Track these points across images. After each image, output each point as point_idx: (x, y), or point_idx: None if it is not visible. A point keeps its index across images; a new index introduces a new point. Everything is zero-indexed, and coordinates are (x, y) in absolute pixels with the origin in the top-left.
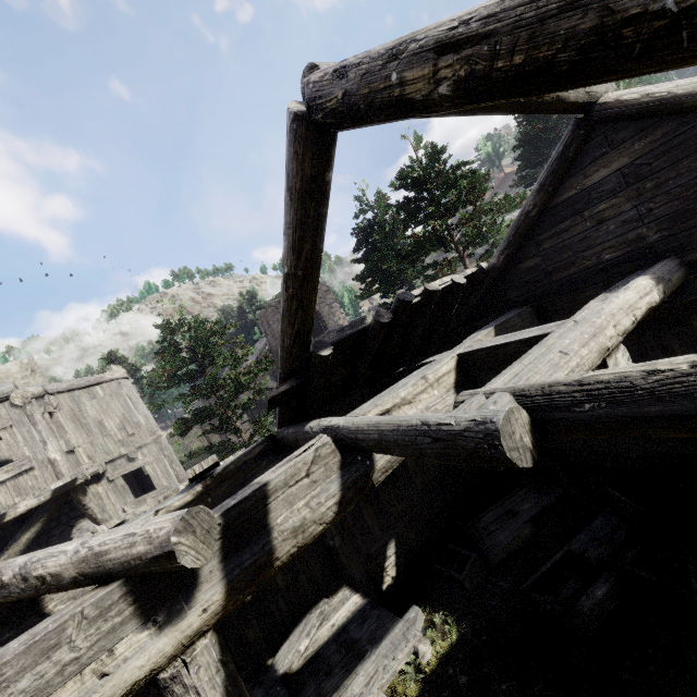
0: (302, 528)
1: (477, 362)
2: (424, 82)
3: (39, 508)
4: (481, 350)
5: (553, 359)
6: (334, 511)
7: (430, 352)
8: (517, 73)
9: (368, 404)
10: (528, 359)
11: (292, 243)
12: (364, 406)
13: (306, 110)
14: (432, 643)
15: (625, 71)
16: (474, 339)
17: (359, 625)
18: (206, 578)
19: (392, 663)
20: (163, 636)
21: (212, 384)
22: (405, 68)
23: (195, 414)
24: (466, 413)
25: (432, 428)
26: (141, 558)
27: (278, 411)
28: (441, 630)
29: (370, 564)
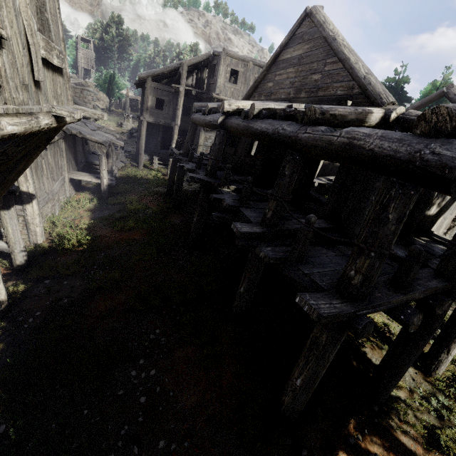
0: None
1: None
2: None
3: None
4: None
5: None
6: None
7: None
8: None
9: None
10: None
11: (417, 106)
12: None
13: (445, 92)
14: None
15: None
16: None
17: None
18: None
19: None
20: None
21: None
22: None
23: None
24: None
25: None
26: None
27: None
28: None
29: None
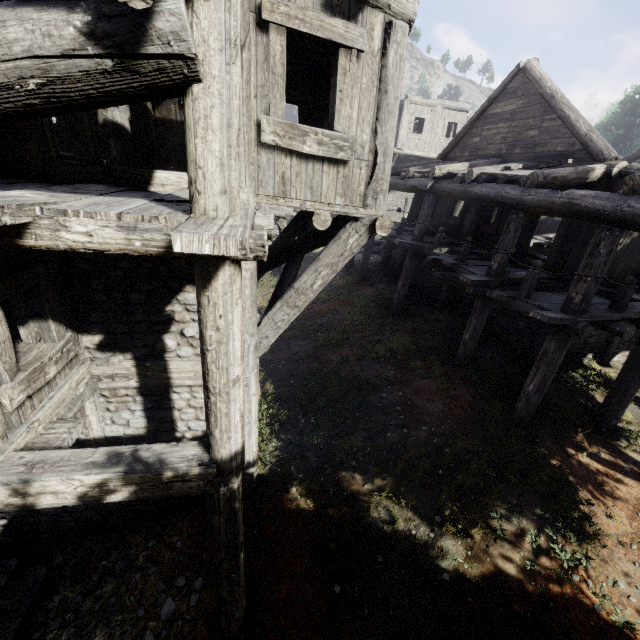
0: None
1: None
2: None
3: None
4: None
5: None
6: None
7: None
8: None
9: None
10: None
11: None
12: None
13: None
14: None
15: None
16: None
17: None
18: None
19: None
20: None
21: None
22: None
23: None
24: None
25: None
26: None
27: None
28: None
29: None
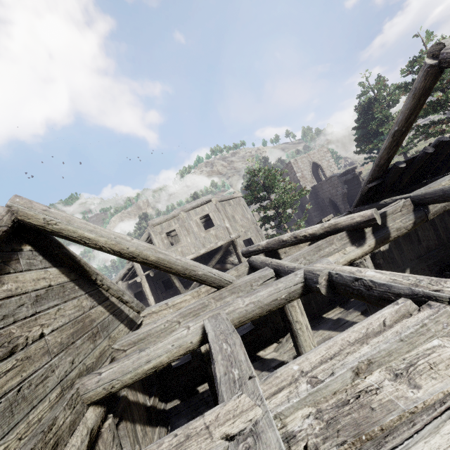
0: (399, 229)
1: None
2: None
3: (222, 246)
4: None
5: None
6: (411, 226)
7: (439, 174)
8: None
9: (423, 188)
10: None
11: (406, 116)
12: (420, 189)
13: (437, 63)
14: None
15: None
16: None
17: None
18: (368, 237)
19: None
20: (358, 249)
21: (277, 202)
22: None
23: (268, 217)
24: None
25: None
26: (357, 222)
27: (358, 198)
28: None
29: None
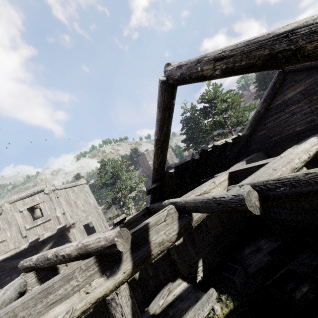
0: (162, 243)
1: (237, 175)
2: (210, 70)
3: (51, 236)
4: (239, 170)
5: (269, 172)
6: (176, 237)
7: (217, 173)
8: (243, 67)
9: (189, 193)
10: (259, 172)
11: (159, 127)
12: (187, 194)
13: (166, 79)
14: (221, 308)
15: (281, 66)
16: (236, 166)
17: (186, 295)
18: (125, 259)
19: (202, 312)
20: (109, 281)
21: (120, 187)
22: (203, 65)
23: (113, 200)
24: (231, 193)
25: (217, 199)
26: (102, 246)
27: (150, 196)
28: (225, 303)
29: (191, 269)
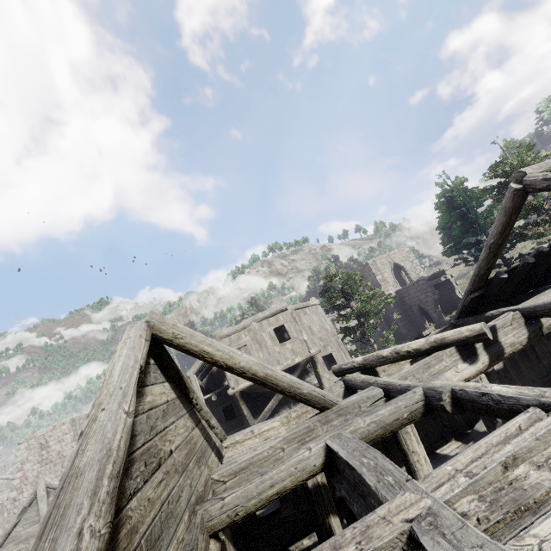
0: (513, 344)
1: None
2: None
3: (300, 363)
4: None
5: None
6: (526, 341)
7: (546, 283)
8: None
9: (531, 300)
10: None
11: (500, 231)
12: (528, 301)
13: (522, 188)
14: None
15: None
16: None
17: None
18: (480, 353)
19: None
20: (472, 367)
21: (359, 311)
22: None
23: (349, 328)
24: None
25: None
26: (466, 337)
27: (460, 309)
28: None
29: None
